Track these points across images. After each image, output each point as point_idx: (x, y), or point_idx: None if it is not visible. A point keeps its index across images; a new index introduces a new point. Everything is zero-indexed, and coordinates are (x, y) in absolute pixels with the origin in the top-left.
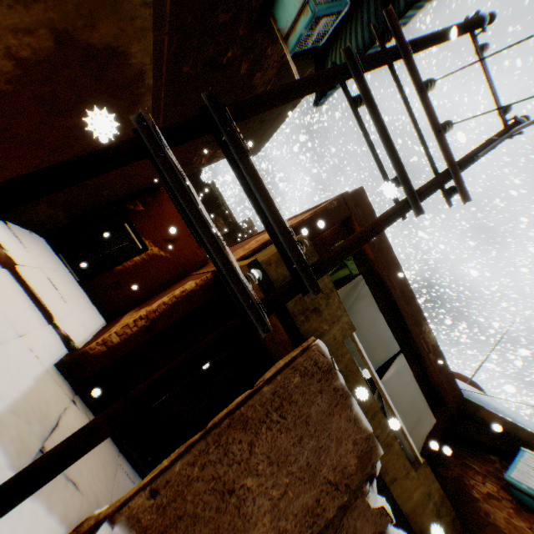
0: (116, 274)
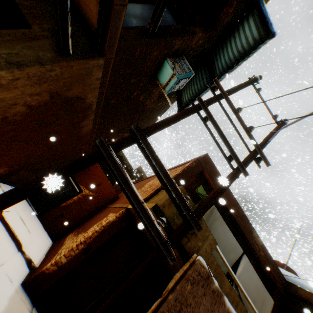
0: (61, 208)
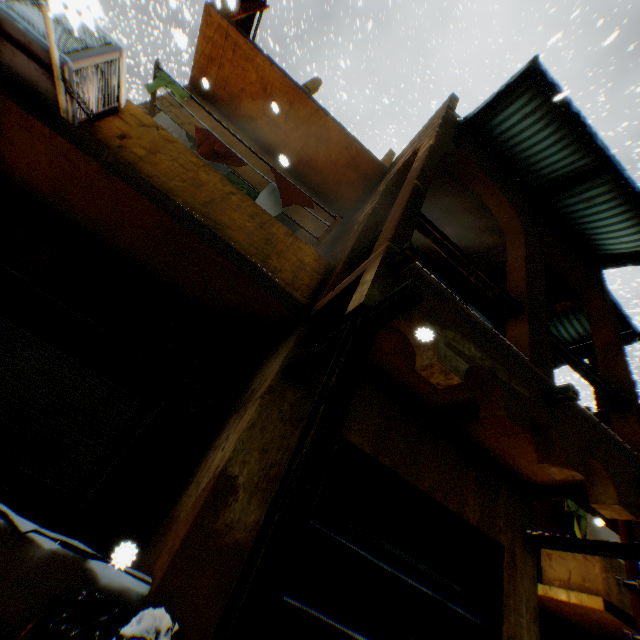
0: None
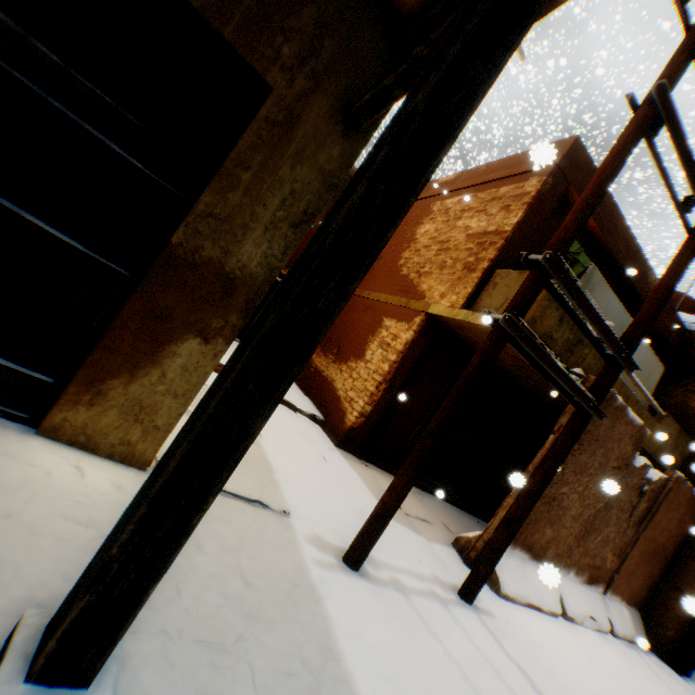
0: None
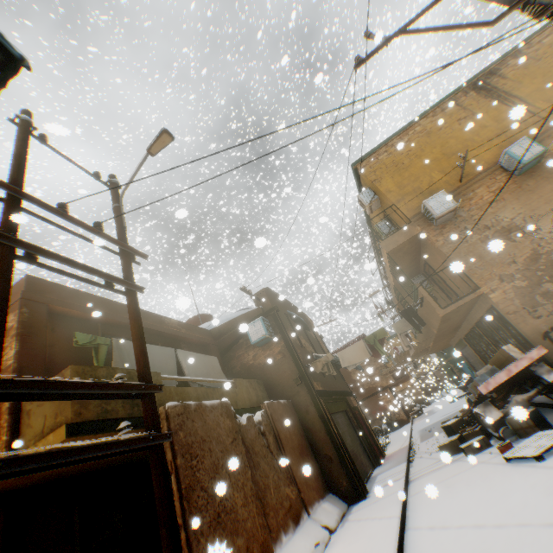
0: None
